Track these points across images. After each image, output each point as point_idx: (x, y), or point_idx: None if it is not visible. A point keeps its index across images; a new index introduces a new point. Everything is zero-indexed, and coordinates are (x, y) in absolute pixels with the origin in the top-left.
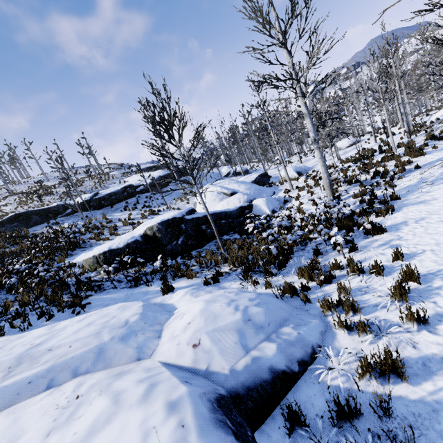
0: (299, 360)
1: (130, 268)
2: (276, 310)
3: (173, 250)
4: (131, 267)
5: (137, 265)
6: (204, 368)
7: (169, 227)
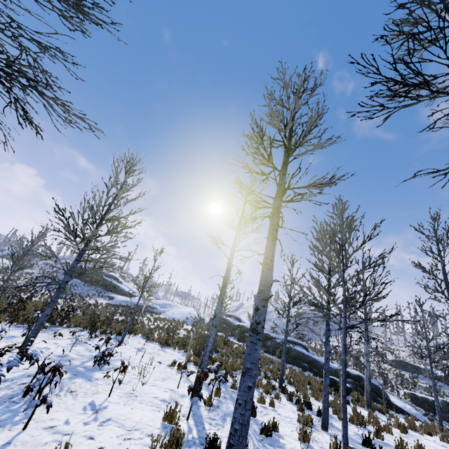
0: (408, 414)
1: (419, 406)
2: (420, 416)
3: (444, 417)
4: (419, 406)
5: (421, 406)
6: (393, 401)
7: (448, 406)
